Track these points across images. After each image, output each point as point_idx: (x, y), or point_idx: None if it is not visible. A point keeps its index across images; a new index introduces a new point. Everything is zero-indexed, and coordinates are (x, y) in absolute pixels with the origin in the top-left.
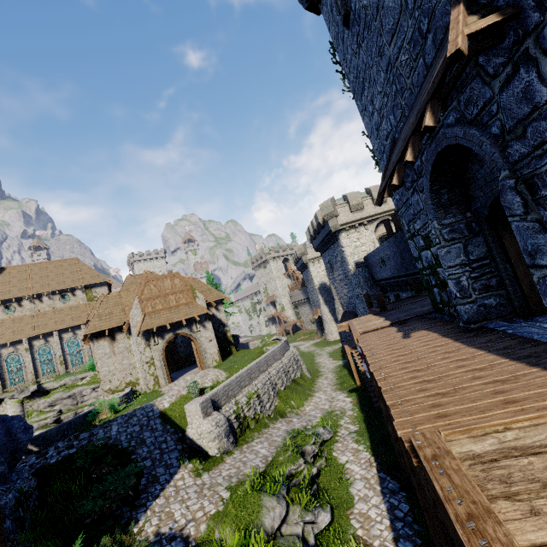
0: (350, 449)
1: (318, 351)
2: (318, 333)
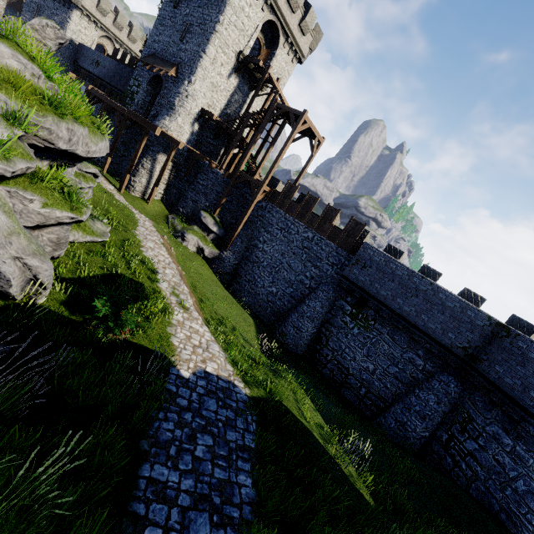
0: None
1: None
2: None
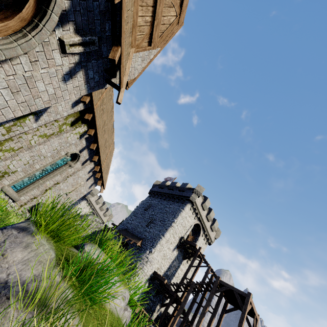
0: None
1: None
2: None
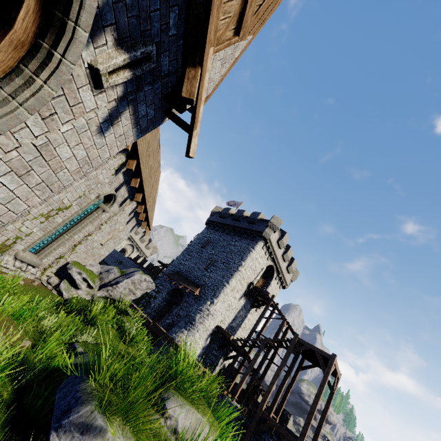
0: None
1: None
2: None
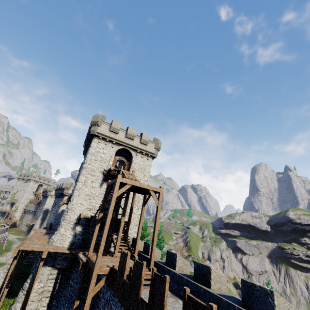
0: (4, 271)
1: (17, 242)
2: (25, 233)
